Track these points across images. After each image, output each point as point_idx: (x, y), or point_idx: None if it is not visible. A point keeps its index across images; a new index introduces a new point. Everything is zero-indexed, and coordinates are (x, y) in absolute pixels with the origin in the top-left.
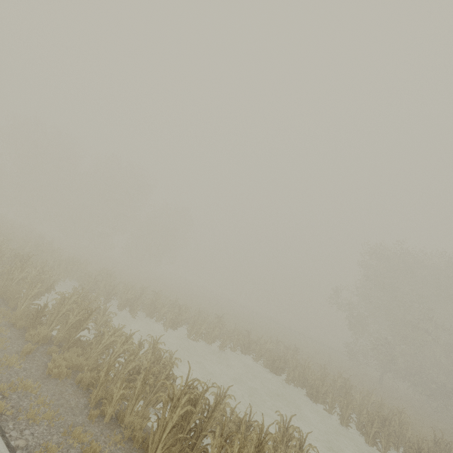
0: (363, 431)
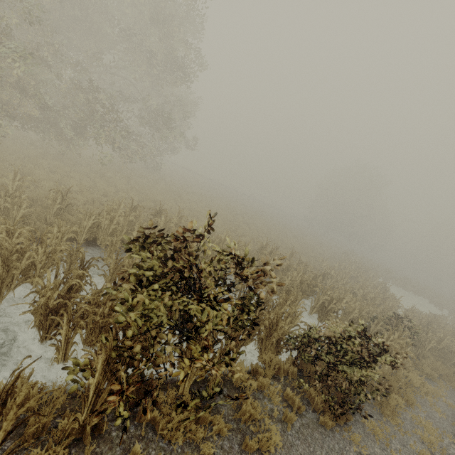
0: (405, 288)
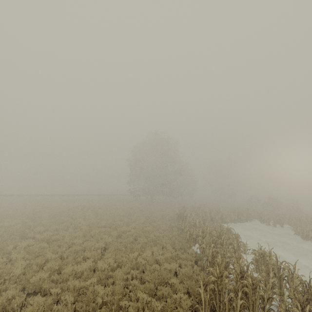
0: (239, 220)
